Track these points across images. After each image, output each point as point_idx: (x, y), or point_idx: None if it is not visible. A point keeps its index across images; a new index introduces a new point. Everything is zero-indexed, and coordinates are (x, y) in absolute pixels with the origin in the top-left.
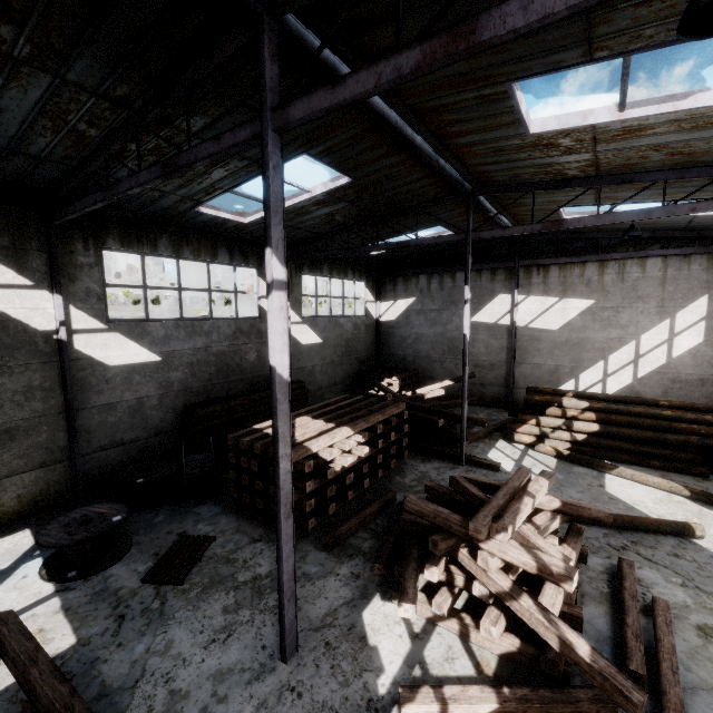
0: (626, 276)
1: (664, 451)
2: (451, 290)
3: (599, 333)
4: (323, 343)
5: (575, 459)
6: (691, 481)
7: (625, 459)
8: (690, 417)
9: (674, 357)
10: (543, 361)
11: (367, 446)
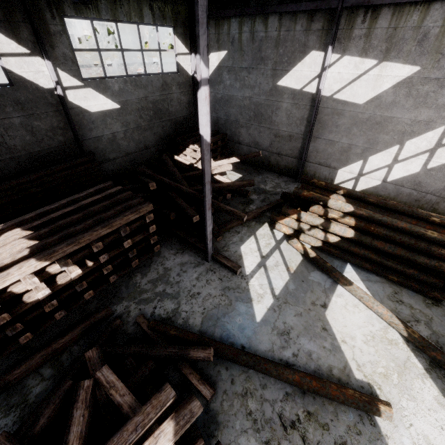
0: None
1: (408, 270)
2: (262, 42)
3: (408, 113)
4: (122, 108)
5: (317, 264)
6: (419, 306)
7: (367, 268)
8: None
9: None
10: (338, 138)
11: (93, 257)
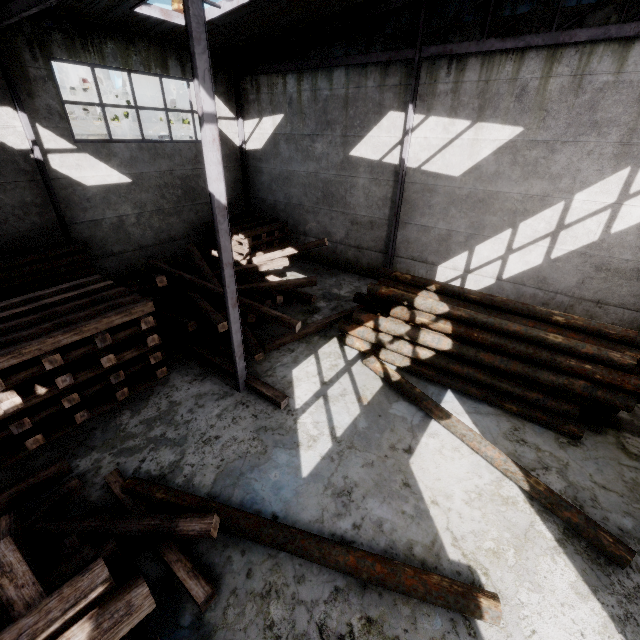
0: (586, 81)
1: (530, 394)
2: (327, 102)
3: (517, 186)
4: (134, 183)
5: (402, 391)
6: (549, 446)
7: (474, 394)
8: (587, 350)
9: (614, 232)
10: (433, 223)
11: (49, 381)
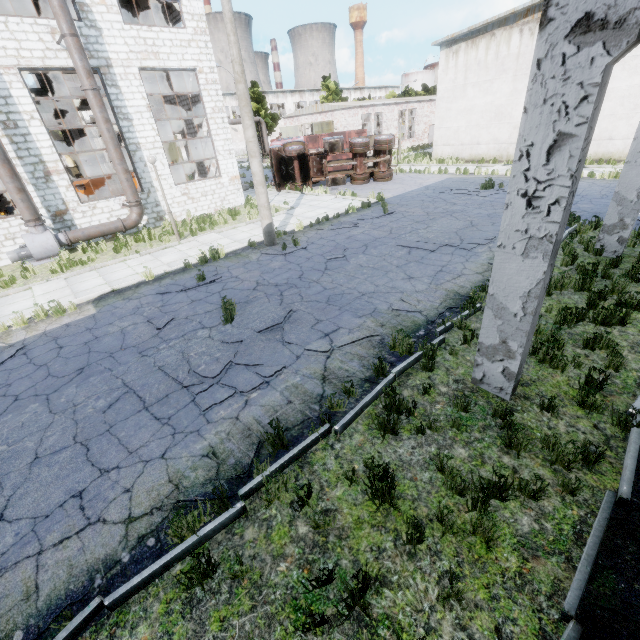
0: None
1: None
2: None
3: None
4: None
5: None
6: None
7: None
8: None
9: None
10: None
11: None
